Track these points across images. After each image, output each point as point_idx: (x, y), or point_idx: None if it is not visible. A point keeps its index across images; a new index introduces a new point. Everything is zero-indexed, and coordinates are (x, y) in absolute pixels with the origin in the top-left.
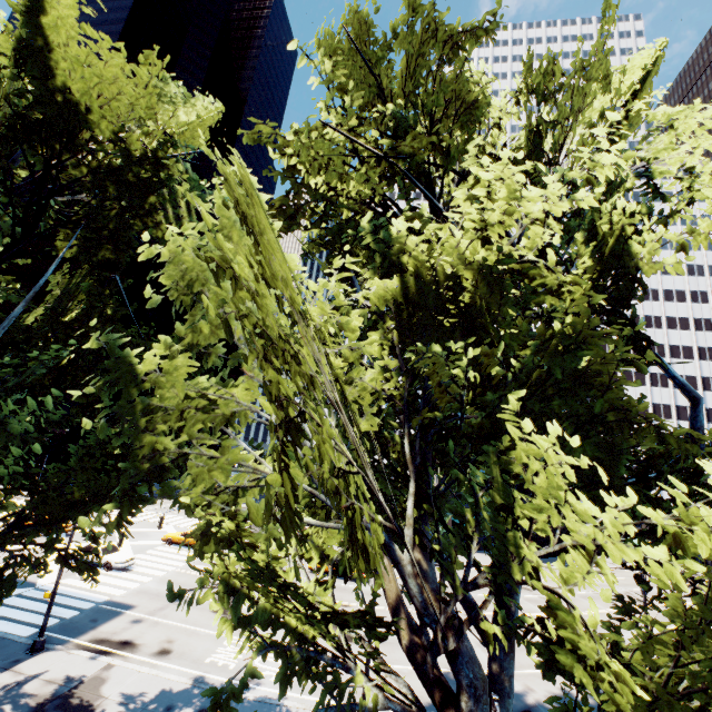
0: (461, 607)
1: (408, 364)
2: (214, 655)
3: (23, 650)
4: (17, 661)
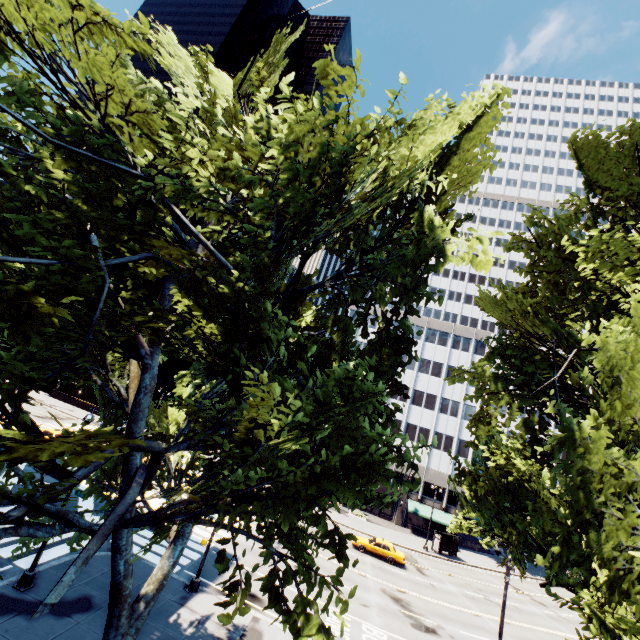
0: (497, 613)
1: None
2: (327, 624)
3: (181, 586)
4: (184, 598)
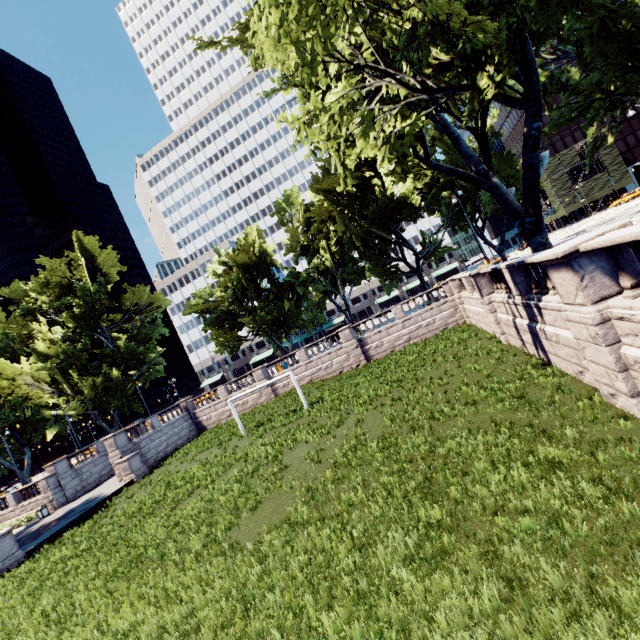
0: None
1: (38, 371)
2: None
3: None
4: None
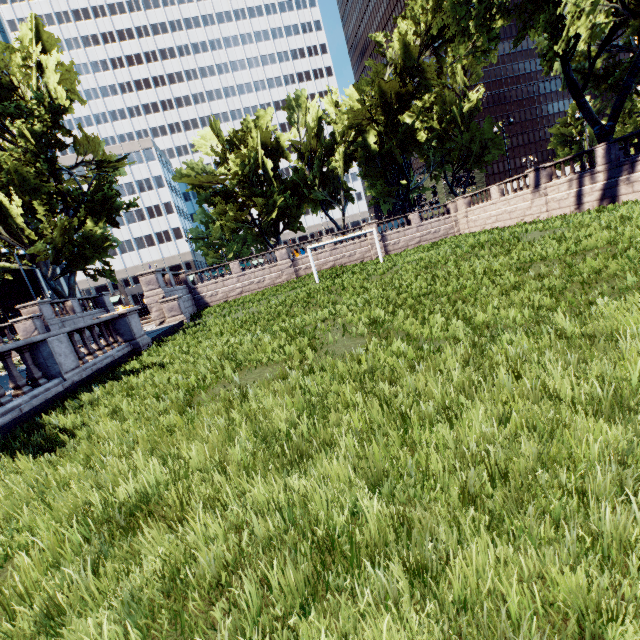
0: None
1: None
2: None
3: None
4: None
